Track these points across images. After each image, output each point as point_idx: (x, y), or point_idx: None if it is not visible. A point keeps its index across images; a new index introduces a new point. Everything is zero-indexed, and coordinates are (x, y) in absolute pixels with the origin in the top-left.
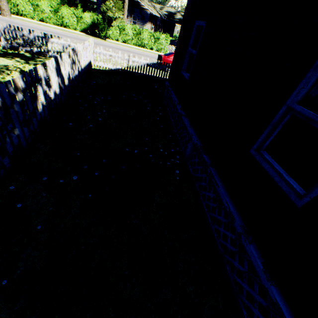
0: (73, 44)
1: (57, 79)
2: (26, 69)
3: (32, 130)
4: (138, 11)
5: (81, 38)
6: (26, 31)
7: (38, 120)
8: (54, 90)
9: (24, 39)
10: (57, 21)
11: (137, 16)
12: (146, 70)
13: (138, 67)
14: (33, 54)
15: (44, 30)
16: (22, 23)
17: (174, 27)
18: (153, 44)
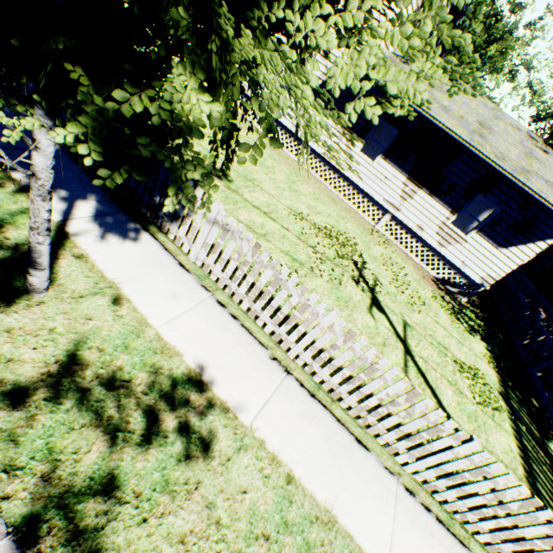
0: None
1: None
2: None
3: None
4: None
5: None
6: None
7: None
8: None
9: None
10: None
11: None
12: None
13: None
14: None
15: None
16: None
17: None
18: None
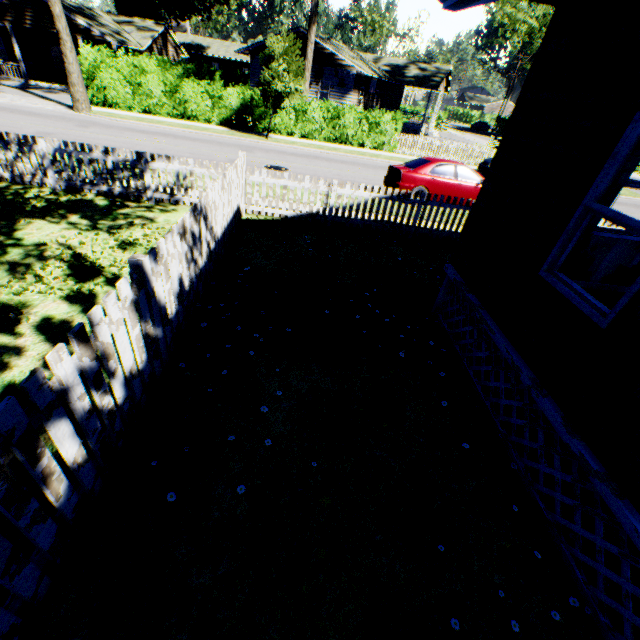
0: (200, 170)
1: (138, 330)
2: (86, 249)
3: (4, 632)
4: (333, 71)
5: (218, 139)
6: (98, 150)
7: (46, 549)
8: (126, 369)
9: (94, 167)
10: (175, 109)
11: (330, 81)
12: (369, 212)
13: (351, 207)
14: (113, 197)
15: (148, 130)
16: (109, 122)
17: (401, 92)
18: (366, 135)
